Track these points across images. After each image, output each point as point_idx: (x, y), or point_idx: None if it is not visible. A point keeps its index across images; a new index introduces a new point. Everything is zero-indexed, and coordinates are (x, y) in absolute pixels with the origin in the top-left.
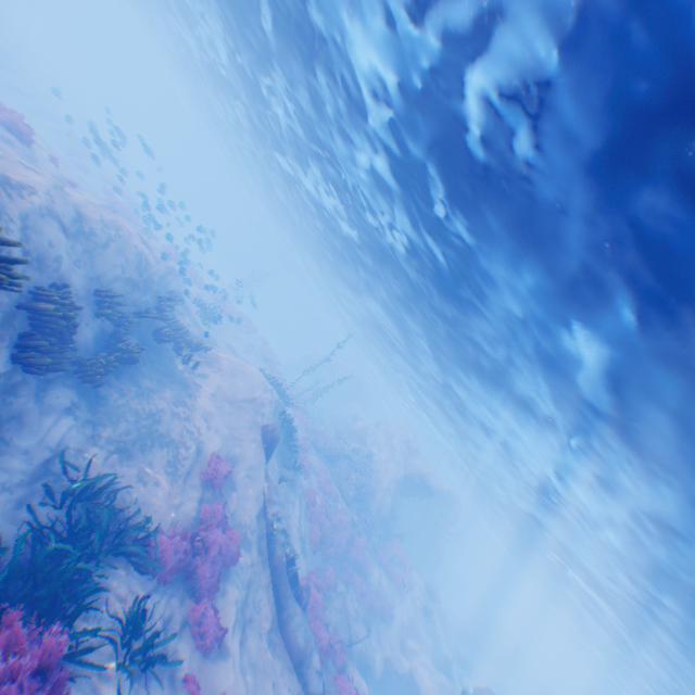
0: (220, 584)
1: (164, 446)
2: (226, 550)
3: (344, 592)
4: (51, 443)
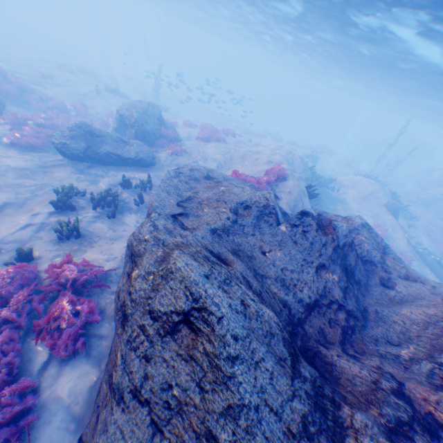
0: None
1: None
2: (405, 260)
3: None
4: None
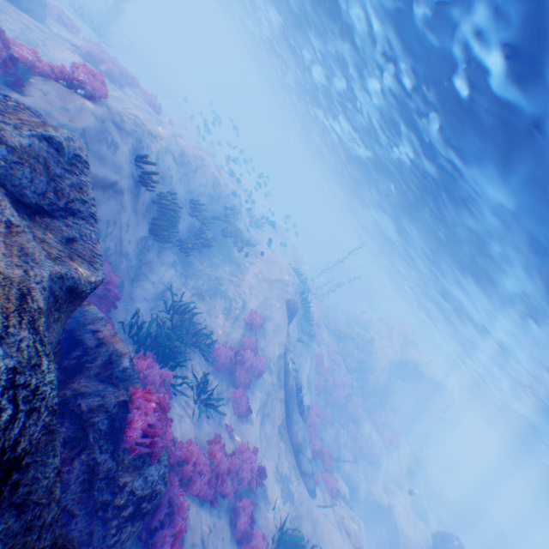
0: (251, 387)
1: (223, 299)
2: (255, 366)
3: (338, 427)
4: (165, 282)
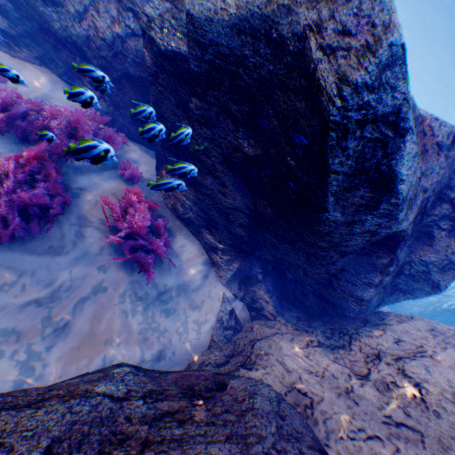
0: None
1: None
2: None
3: None
4: None
